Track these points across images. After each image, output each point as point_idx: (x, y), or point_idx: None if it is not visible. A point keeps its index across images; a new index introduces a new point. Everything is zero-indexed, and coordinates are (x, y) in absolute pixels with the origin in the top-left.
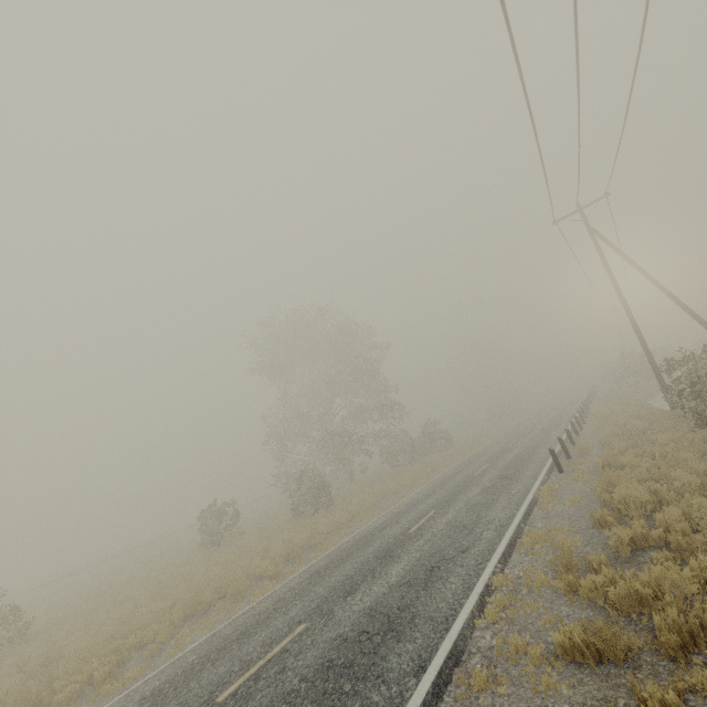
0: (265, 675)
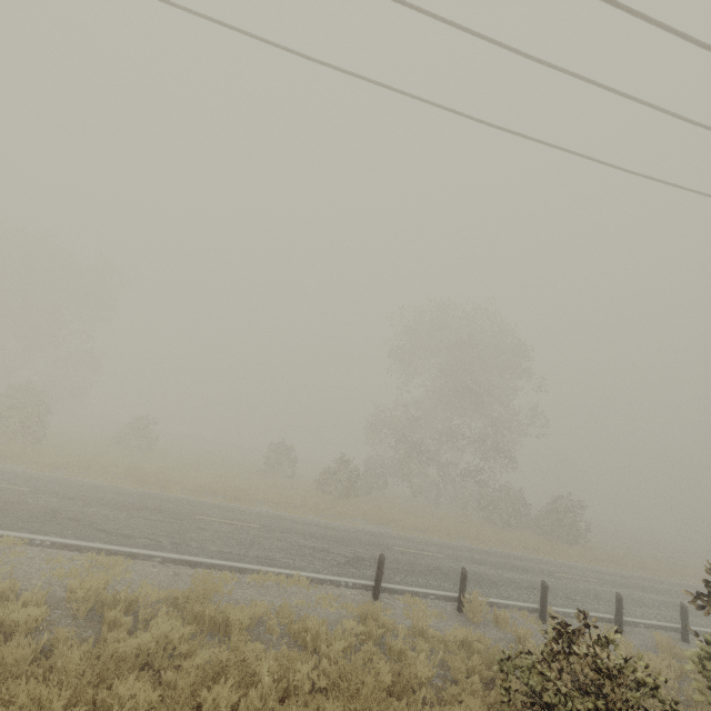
0: None
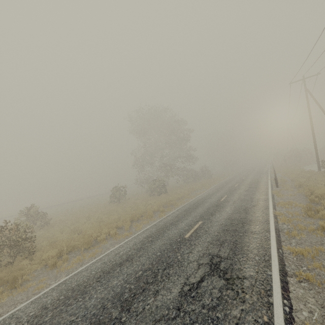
0: (199, 232)
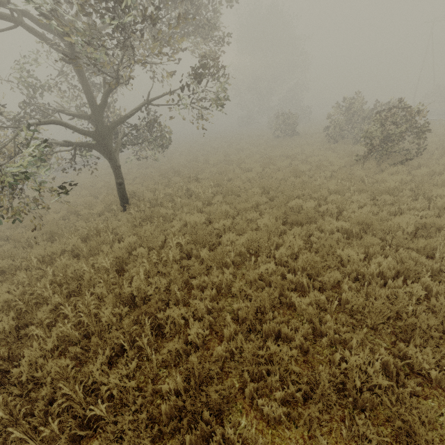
0: None
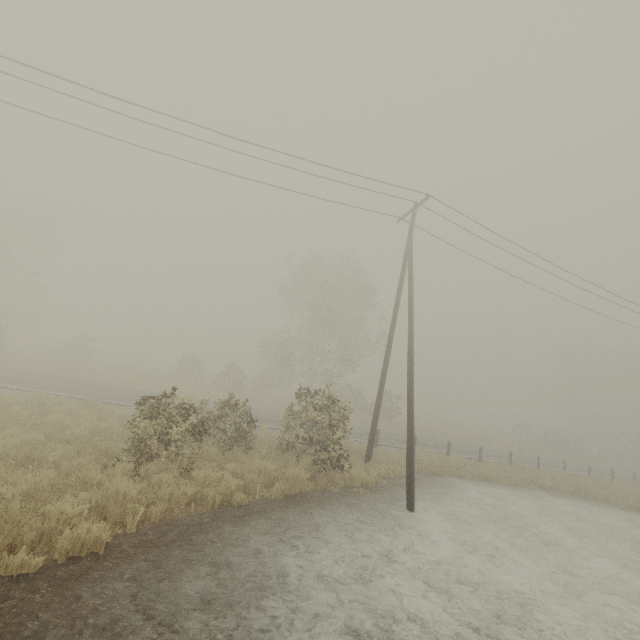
0: None
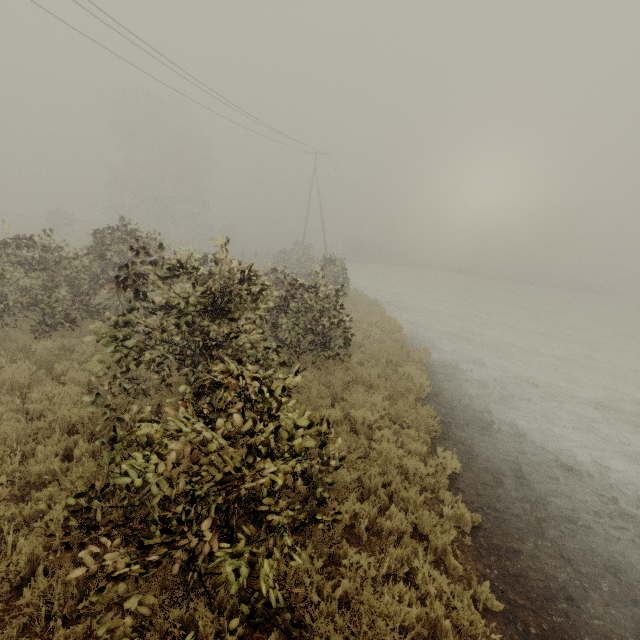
0: None
